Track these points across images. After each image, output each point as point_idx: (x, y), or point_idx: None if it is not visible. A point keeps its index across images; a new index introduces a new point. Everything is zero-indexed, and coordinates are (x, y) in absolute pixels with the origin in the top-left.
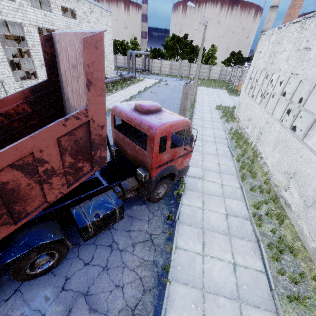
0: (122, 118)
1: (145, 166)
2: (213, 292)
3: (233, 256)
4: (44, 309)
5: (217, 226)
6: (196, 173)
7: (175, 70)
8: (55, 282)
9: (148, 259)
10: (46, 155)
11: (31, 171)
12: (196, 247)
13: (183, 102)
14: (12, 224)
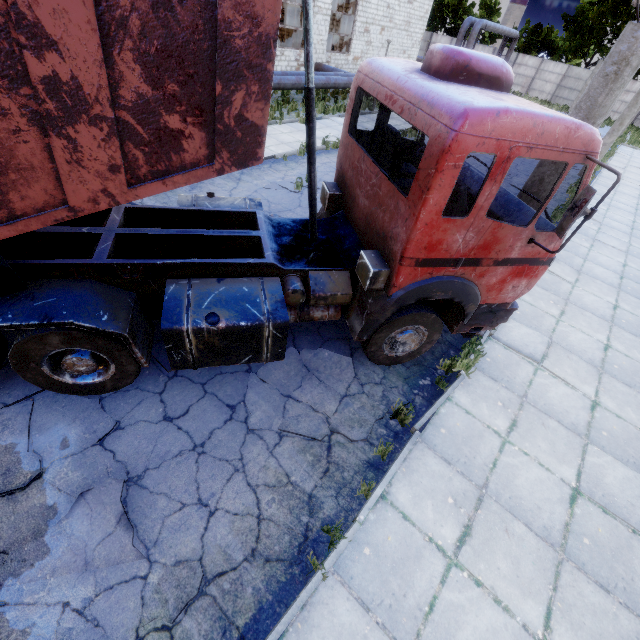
0: (375, 92)
1: (386, 249)
2: None
3: (549, 619)
4: (49, 460)
5: (531, 506)
6: (525, 342)
7: (569, 92)
8: (95, 420)
9: (299, 485)
10: (47, 11)
11: (6, 62)
12: (441, 528)
13: (594, 96)
14: None
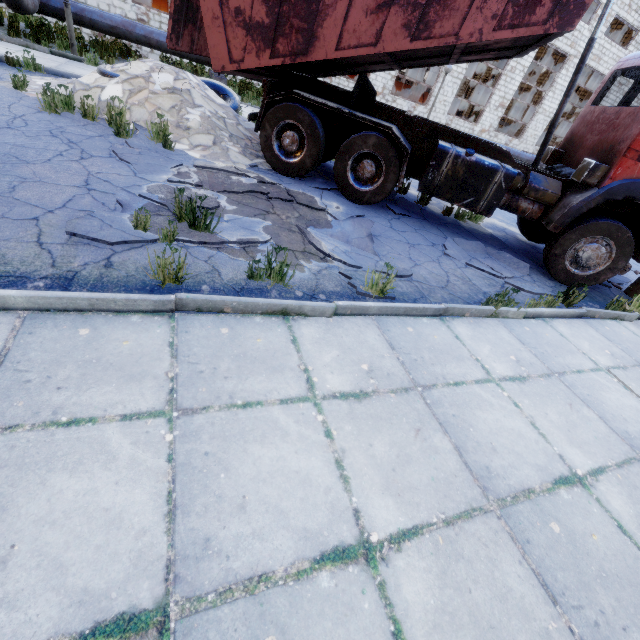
0: (634, 63)
1: (610, 155)
2: (576, 393)
3: None
4: (330, 208)
5: None
6: None
7: None
8: (353, 209)
9: (477, 285)
10: None
11: None
12: (595, 355)
13: None
14: (409, 37)
